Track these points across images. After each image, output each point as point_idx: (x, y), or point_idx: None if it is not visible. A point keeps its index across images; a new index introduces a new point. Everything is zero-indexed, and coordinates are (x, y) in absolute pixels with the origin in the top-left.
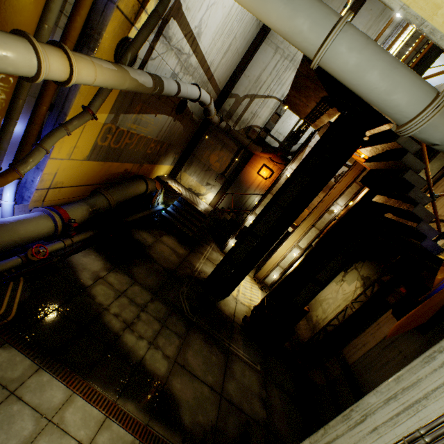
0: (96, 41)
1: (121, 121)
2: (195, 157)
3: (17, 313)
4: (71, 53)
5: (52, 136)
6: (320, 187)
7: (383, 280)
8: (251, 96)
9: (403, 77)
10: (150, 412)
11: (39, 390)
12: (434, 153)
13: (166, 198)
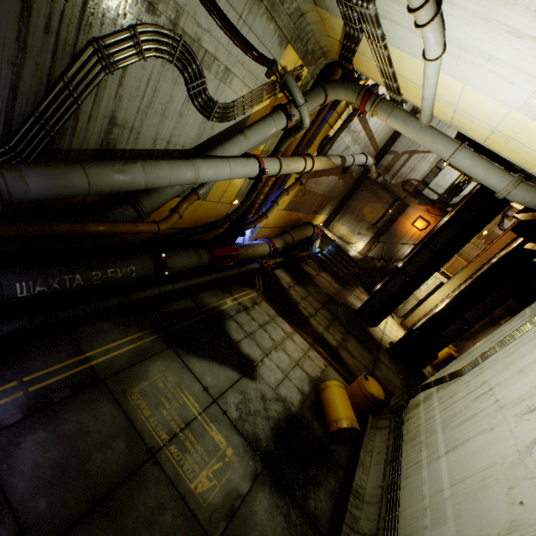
0: (311, 142)
1: (307, 184)
2: (349, 209)
3: (263, 290)
4: (314, 158)
5: (281, 196)
6: (471, 235)
7: None
8: (410, 152)
9: (493, 171)
10: (330, 357)
11: (281, 323)
12: None
13: (320, 243)
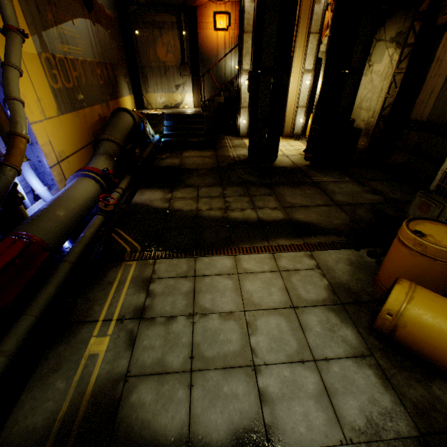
0: None
1: (49, 45)
2: (145, 67)
3: (140, 245)
4: None
5: (9, 82)
6: None
7: (423, 10)
8: None
9: None
10: (298, 237)
11: (210, 267)
12: None
13: (153, 128)
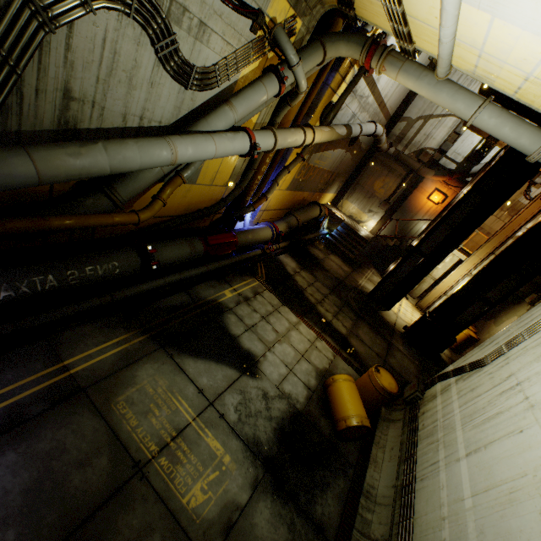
0: (313, 111)
1: (311, 159)
2: (359, 185)
3: (266, 278)
4: (315, 129)
5: (281, 175)
6: (494, 207)
7: None
8: (425, 117)
9: (525, 130)
10: (339, 346)
11: (286, 313)
12: None
13: (329, 224)
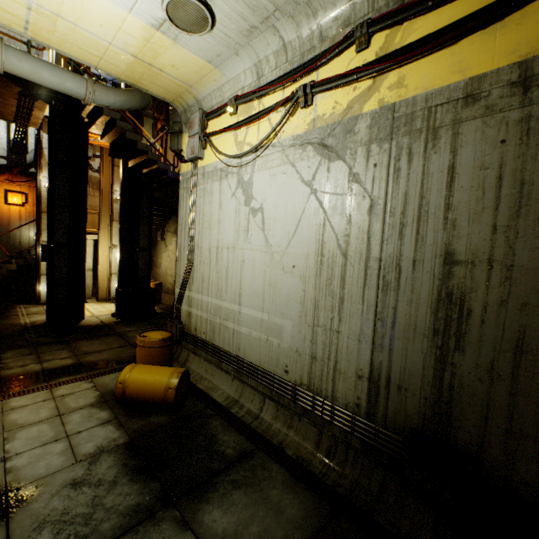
0: None
1: None
2: None
3: None
4: None
5: None
6: (85, 175)
7: None
8: None
9: (63, 74)
10: (84, 372)
11: None
12: (141, 119)
13: None
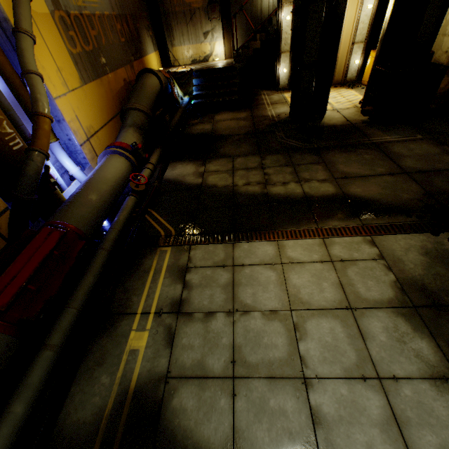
0: None
1: (61, 0)
2: (168, 15)
3: (174, 228)
4: None
5: (23, 53)
6: None
7: None
8: None
9: None
10: (355, 217)
11: (250, 255)
12: None
13: (182, 89)
